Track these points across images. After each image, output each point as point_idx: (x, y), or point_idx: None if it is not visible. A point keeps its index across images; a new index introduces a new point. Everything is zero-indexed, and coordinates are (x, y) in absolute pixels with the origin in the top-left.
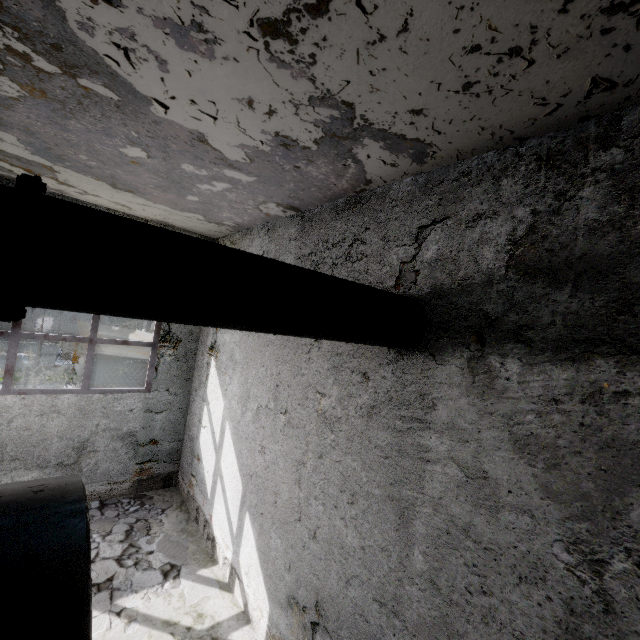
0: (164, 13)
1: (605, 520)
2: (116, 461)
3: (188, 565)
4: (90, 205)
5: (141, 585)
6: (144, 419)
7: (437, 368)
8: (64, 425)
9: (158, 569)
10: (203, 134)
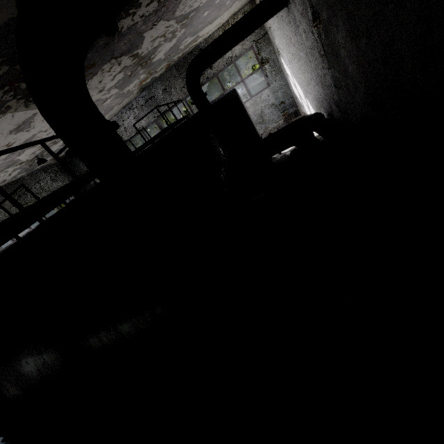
0: None
1: (310, 22)
2: (274, 115)
3: None
4: (212, 35)
5: None
6: (274, 97)
7: (291, 6)
8: (253, 111)
9: None
10: None
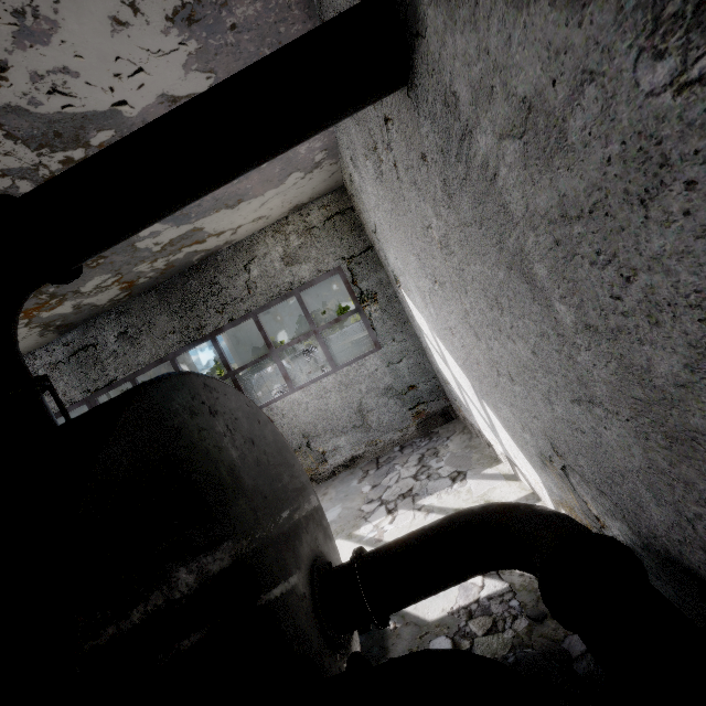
0: (8, 34)
1: None
2: (392, 413)
3: (473, 469)
4: (249, 238)
5: (434, 490)
6: (391, 372)
7: (427, 43)
8: (339, 399)
9: (447, 477)
10: (164, 94)
